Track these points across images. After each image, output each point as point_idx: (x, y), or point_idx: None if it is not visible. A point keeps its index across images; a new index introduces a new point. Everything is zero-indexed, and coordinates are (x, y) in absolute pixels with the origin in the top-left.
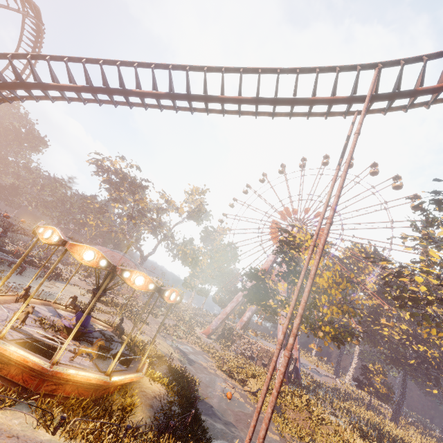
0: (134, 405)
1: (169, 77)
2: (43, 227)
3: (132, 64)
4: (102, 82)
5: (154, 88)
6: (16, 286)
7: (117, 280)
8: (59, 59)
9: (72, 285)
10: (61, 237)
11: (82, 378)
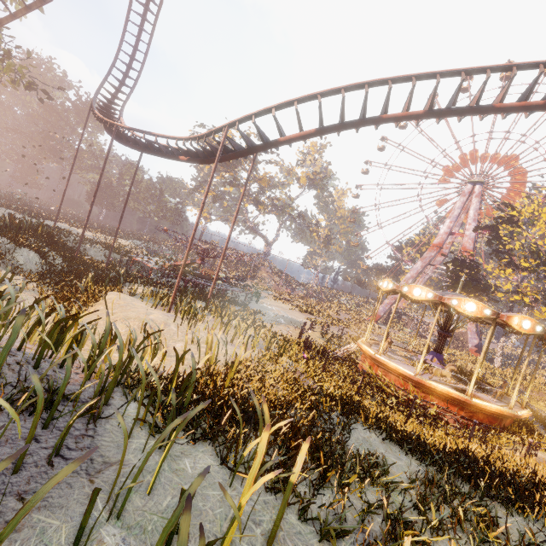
0: (531, 423)
1: None
2: (453, 298)
3: (504, 69)
4: (453, 102)
5: (526, 98)
6: (304, 324)
7: (257, 276)
8: (399, 81)
9: (268, 299)
10: (492, 310)
11: (525, 416)
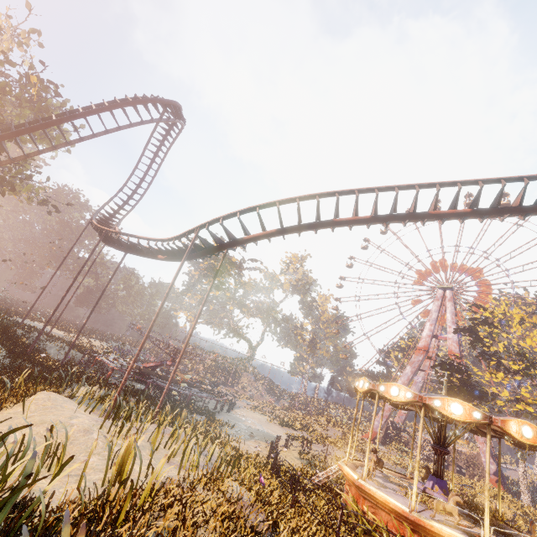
0: None
1: (478, 194)
2: (435, 398)
3: (429, 186)
4: (393, 209)
5: (455, 207)
6: (278, 438)
7: (238, 383)
8: (344, 194)
9: (244, 408)
10: (482, 413)
11: None
